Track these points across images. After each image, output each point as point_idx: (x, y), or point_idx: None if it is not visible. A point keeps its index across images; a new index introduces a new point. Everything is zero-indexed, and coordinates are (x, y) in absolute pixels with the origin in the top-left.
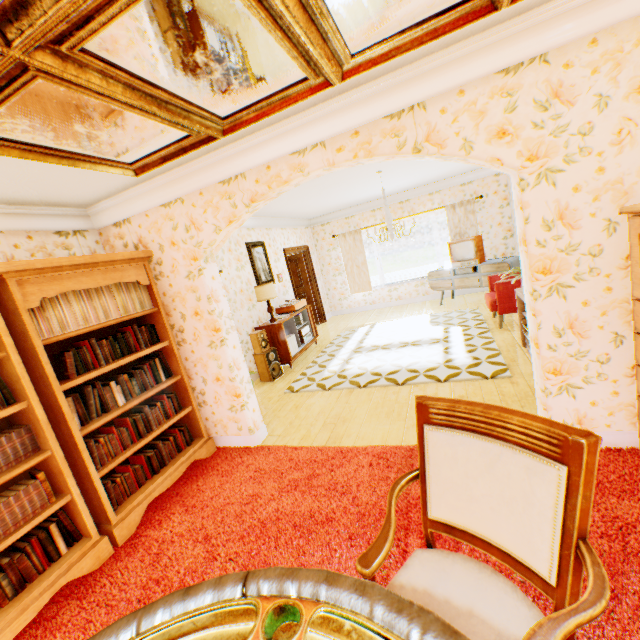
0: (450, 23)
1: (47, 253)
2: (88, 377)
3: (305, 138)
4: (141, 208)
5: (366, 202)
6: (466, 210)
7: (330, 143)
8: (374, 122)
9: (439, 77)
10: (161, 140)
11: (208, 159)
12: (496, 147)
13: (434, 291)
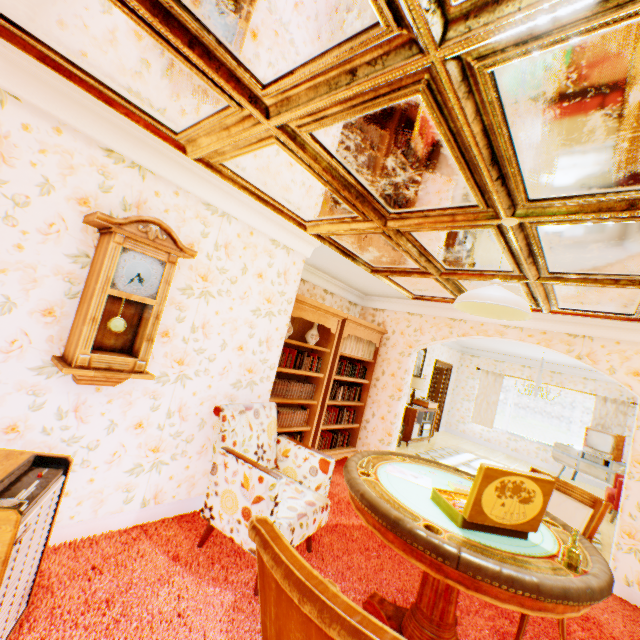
0: (617, 317)
1: (341, 309)
2: (340, 378)
3: (512, 322)
4: (395, 308)
5: (519, 356)
6: (617, 408)
7: (526, 330)
8: (557, 332)
9: (606, 330)
10: (440, 295)
11: (450, 306)
12: (630, 379)
13: (554, 462)
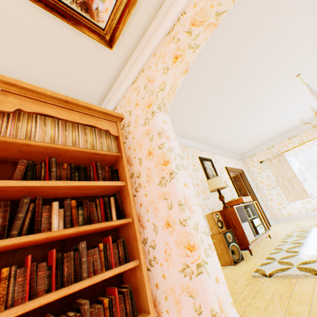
0: None
1: None
2: (25, 183)
3: None
4: (121, 93)
5: (281, 135)
6: None
7: None
8: None
9: None
10: None
11: (156, 19)
12: None
13: None
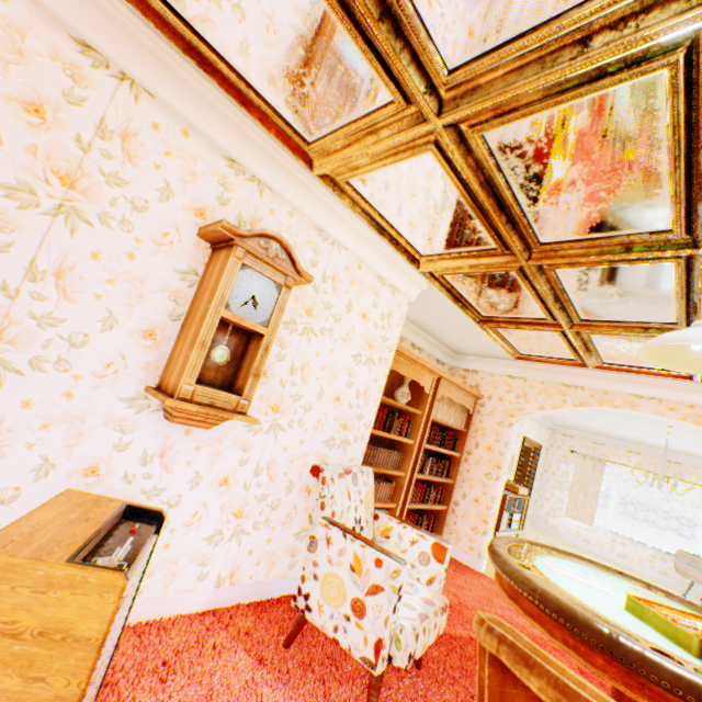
0: None
1: None
2: (430, 447)
3: (646, 391)
4: (491, 370)
5: (624, 439)
6: None
7: (665, 402)
8: None
9: None
10: (555, 355)
11: (563, 369)
12: None
13: (676, 576)
